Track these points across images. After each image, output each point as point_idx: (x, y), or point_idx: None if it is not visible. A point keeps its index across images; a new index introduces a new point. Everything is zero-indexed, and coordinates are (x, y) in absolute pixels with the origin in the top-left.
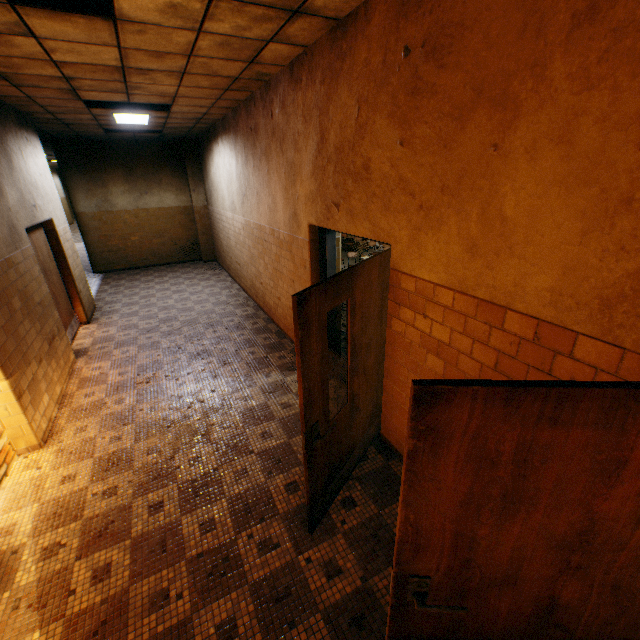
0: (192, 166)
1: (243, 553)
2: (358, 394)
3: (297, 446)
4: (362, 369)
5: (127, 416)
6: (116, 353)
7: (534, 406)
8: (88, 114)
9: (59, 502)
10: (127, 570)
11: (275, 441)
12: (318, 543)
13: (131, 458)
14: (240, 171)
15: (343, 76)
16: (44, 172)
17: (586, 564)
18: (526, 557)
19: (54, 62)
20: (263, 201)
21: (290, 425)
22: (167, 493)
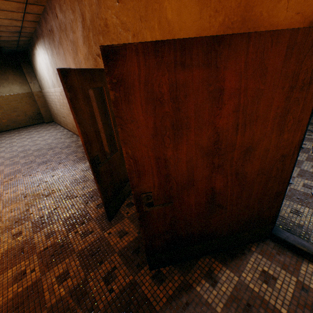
0: (26, 68)
1: (72, 241)
2: None
3: None
4: None
5: None
6: None
7: (171, 55)
8: None
9: None
10: None
11: (90, 189)
12: (115, 225)
13: None
14: (51, 60)
15: None
16: None
17: (222, 163)
18: (194, 166)
19: None
20: None
21: None
22: (24, 227)
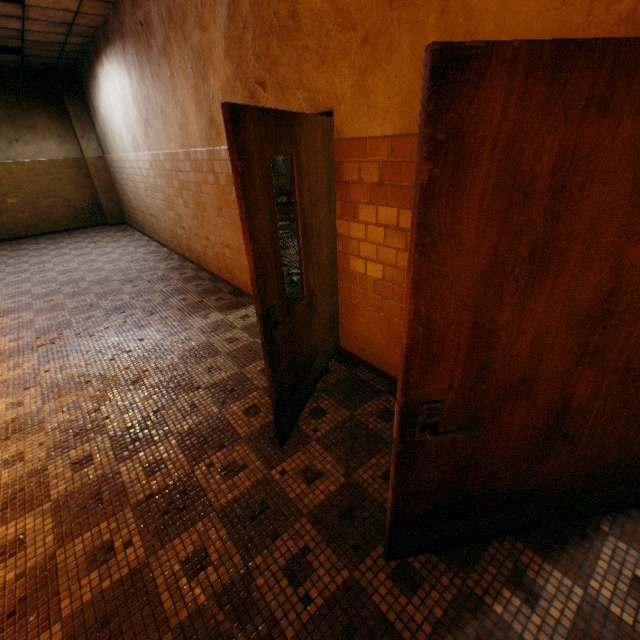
0: (75, 105)
1: (204, 483)
2: (314, 291)
3: (251, 374)
4: (316, 261)
5: (28, 380)
6: (3, 321)
7: (585, 81)
8: None
9: None
10: (50, 535)
11: (225, 373)
12: (291, 455)
13: (40, 421)
14: (136, 90)
15: None
16: None
17: (603, 346)
18: (546, 349)
19: None
20: (171, 119)
21: (240, 357)
22: (95, 446)
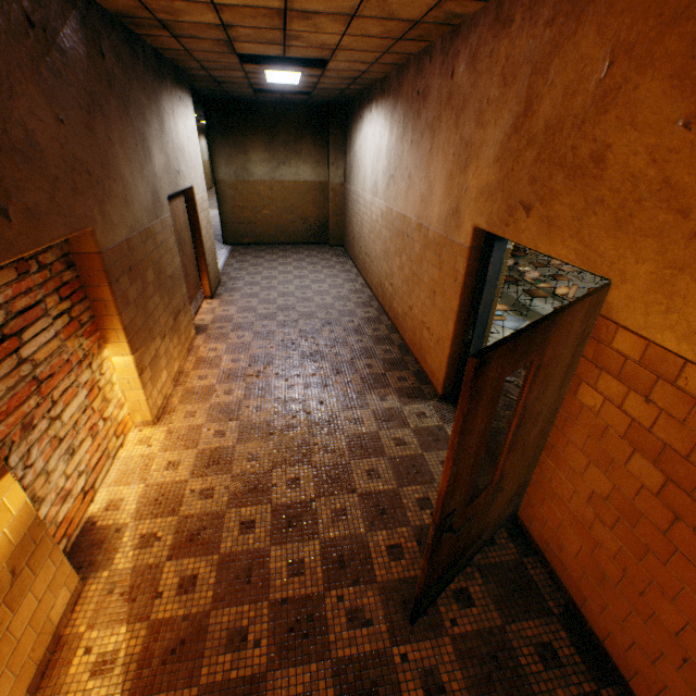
0: (336, 135)
1: (329, 617)
2: (507, 473)
3: (407, 499)
4: (521, 443)
5: (233, 410)
6: (232, 336)
7: None
8: (240, 71)
9: (161, 489)
10: (211, 590)
11: (382, 485)
12: (418, 639)
13: (231, 460)
14: (392, 146)
15: (593, 10)
16: (191, 135)
17: None
18: None
19: (214, 5)
20: (415, 187)
21: (402, 469)
22: (260, 513)
